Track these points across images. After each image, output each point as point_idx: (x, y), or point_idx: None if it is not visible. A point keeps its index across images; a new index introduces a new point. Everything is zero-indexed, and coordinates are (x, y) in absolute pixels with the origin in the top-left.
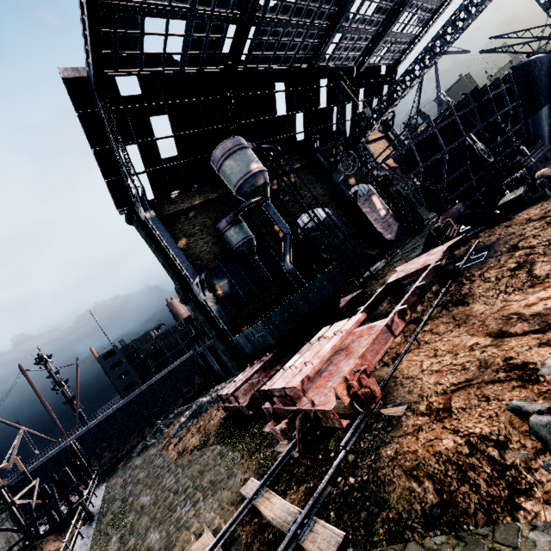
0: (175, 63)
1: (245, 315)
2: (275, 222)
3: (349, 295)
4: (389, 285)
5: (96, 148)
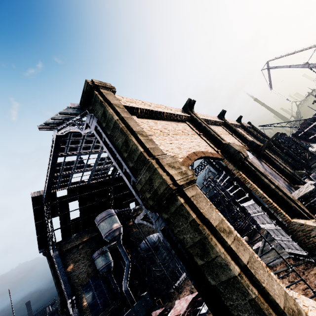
0: (85, 181)
1: None
2: (123, 255)
3: (159, 310)
4: None
5: (37, 221)
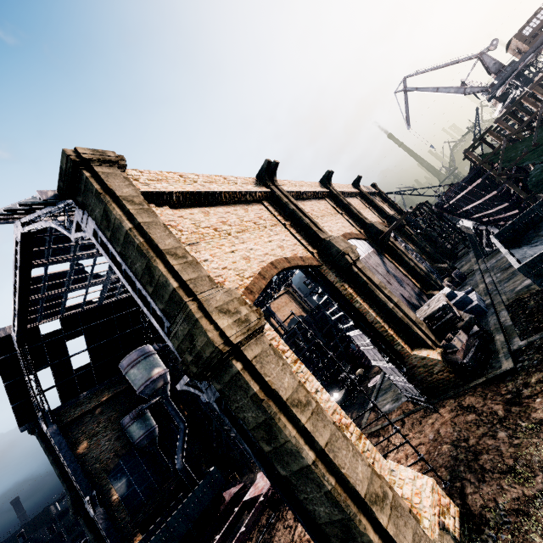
0: (94, 302)
1: (140, 520)
2: (173, 417)
3: (235, 488)
4: (245, 502)
5: (9, 381)
